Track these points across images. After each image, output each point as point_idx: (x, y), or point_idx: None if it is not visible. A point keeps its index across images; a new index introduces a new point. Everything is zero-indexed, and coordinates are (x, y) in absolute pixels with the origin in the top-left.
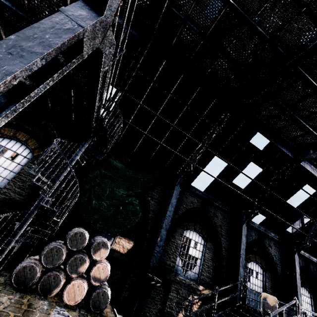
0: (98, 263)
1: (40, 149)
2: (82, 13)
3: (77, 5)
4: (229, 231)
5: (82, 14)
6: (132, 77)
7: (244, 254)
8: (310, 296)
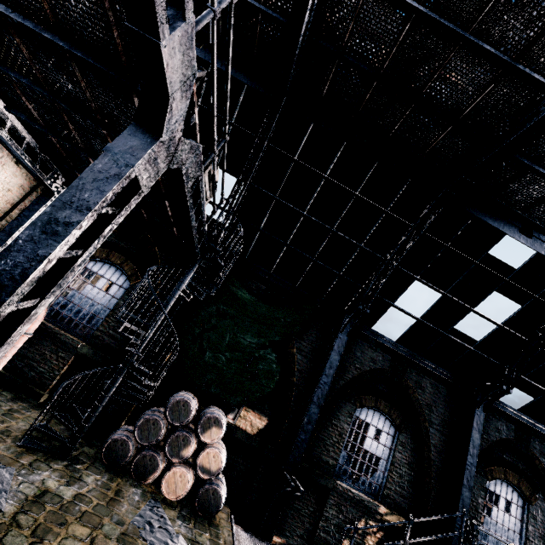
0: (208, 448)
1: (138, 275)
2: (134, 142)
3: (128, 133)
4: (448, 416)
5: (134, 145)
6: (260, 157)
7: (474, 465)
8: None
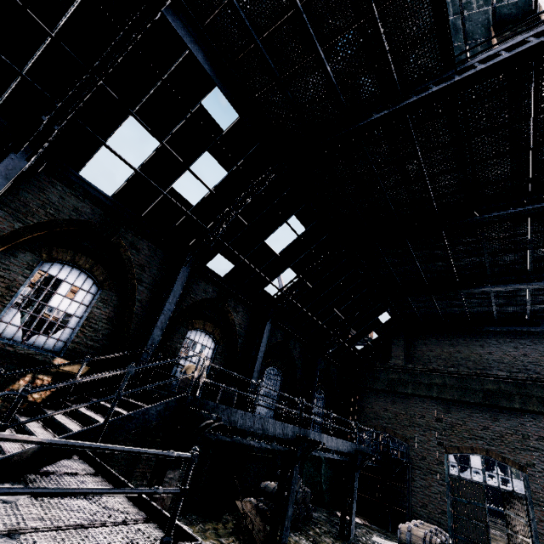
0: None
1: None
2: None
3: None
4: (160, 277)
5: None
6: None
7: (172, 310)
8: (281, 379)
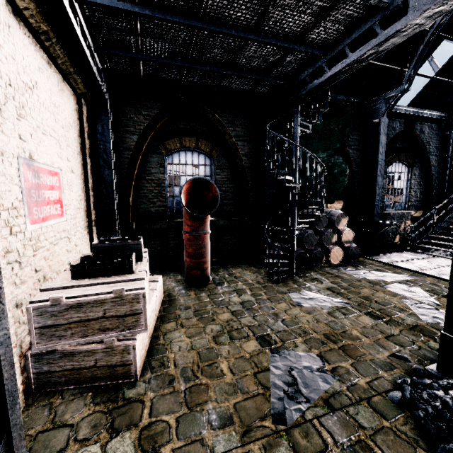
0: (343, 231)
1: (215, 148)
2: None
3: None
4: (438, 143)
5: None
6: None
7: None
8: None
